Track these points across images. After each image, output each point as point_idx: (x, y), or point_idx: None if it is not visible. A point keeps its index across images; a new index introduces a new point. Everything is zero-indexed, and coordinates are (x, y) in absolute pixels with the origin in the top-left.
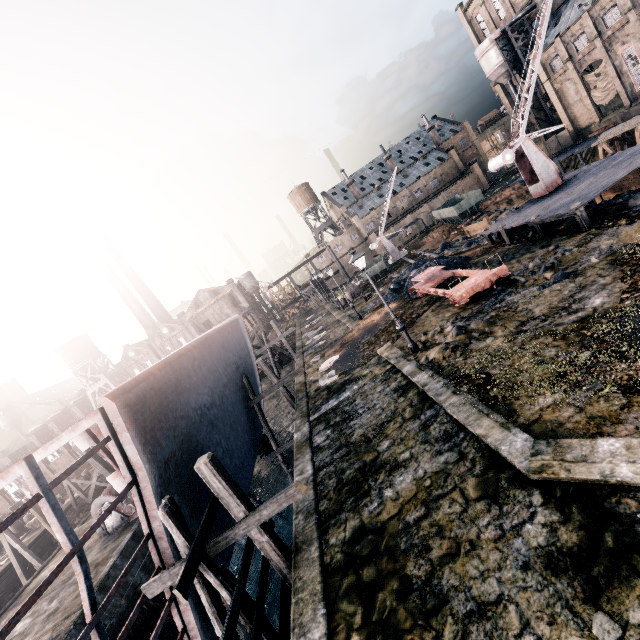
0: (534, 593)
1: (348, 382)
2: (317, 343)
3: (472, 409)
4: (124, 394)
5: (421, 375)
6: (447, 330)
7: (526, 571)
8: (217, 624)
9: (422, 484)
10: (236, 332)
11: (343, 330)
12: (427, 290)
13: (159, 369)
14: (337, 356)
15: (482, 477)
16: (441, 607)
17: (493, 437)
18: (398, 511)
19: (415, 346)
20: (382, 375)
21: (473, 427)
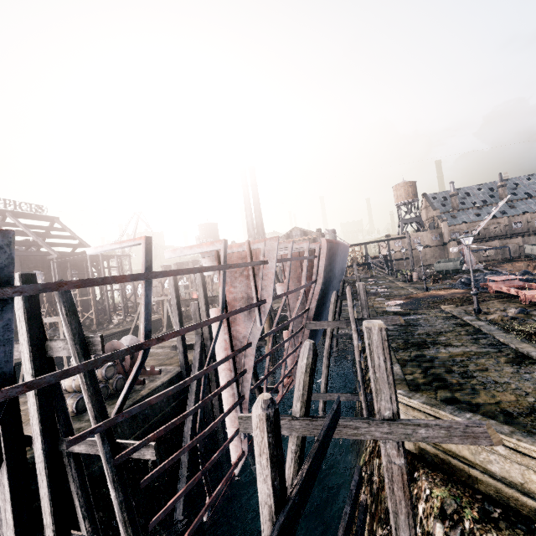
0: (528, 384)
1: (412, 313)
2: (381, 292)
3: (516, 339)
4: (328, 242)
5: (479, 322)
6: (509, 311)
7: (526, 380)
8: (326, 359)
9: (468, 353)
10: (347, 253)
11: (407, 292)
12: (500, 287)
13: (334, 242)
14: (403, 301)
15: (512, 358)
16: (471, 378)
17: (527, 349)
18: (449, 356)
19: (479, 309)
20: (444, 316)
21: (514, 344)
